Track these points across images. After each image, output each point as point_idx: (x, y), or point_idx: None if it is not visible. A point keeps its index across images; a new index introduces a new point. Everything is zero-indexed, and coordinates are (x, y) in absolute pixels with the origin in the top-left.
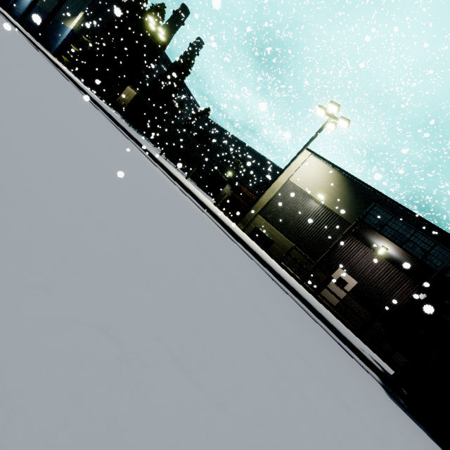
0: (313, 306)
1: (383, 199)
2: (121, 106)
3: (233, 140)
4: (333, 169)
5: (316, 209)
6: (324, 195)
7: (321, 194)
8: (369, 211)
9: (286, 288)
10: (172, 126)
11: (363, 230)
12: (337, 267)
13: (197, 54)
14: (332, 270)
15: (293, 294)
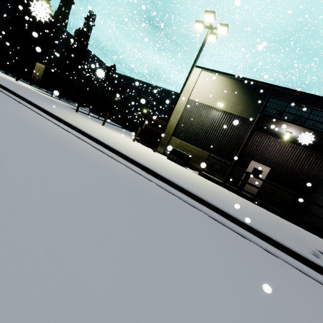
0: (249, 226)
1: (276, 89)
2: (37, 81)
3: (140, 83)
4: (224, 77)
5: (219, 116)
6: (223, 102)
7: (220, 102)
8: (266, 104)
9: (213, 212)
10: (82, 84)
11: (266, 123)
12: (250, 160)
13: (93, 25)
14: (246, 164)
15: (223, 217)
